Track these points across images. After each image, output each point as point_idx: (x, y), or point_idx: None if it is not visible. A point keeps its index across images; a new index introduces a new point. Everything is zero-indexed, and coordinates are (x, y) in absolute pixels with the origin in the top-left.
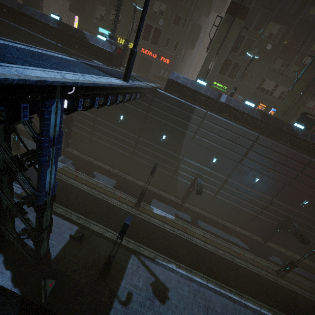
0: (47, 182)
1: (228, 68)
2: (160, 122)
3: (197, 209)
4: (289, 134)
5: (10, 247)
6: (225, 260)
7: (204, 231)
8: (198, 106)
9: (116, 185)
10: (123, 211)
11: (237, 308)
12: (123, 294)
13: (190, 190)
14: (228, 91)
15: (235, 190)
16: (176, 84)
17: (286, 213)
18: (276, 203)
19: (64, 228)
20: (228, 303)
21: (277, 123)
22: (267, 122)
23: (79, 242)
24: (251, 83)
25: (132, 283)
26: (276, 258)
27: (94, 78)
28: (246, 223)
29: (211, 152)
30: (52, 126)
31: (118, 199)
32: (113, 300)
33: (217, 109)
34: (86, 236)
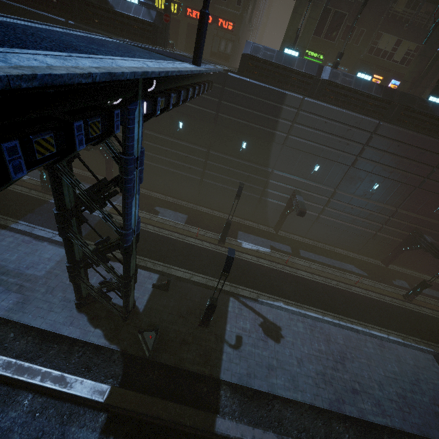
0: (132, 217)
1: (324, 23)
2: (236, 123)
3: (296, 237)
4: (422, 115)
5: (89, 306)
6: (340, 290)
7: (309, 261)
8: (290, 91)
9: (188, 221)
10: (206, 250)
11: (361, 338)
12: (231, 338)
13: (285, 214)
14: (325, 62)
15: (346, 205)
16: (255, 61)
17: (415, 225)
18: (402, 213)
19: (142, 278)
20: (350, 335)
21: (406, 101)
22: (390, 101)
23: (165, 291)
24: (360, 44)
25: (238, 326)
26: (402, 281)
27: (170, 64)
28: (361, 245)
29: (311, 157)
30: (136, 140)
31: (196, 237)
32: (222, 345)
33: (317, 91)
34: (171, 283)
